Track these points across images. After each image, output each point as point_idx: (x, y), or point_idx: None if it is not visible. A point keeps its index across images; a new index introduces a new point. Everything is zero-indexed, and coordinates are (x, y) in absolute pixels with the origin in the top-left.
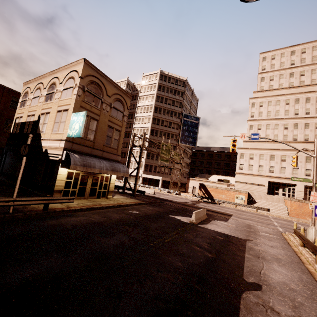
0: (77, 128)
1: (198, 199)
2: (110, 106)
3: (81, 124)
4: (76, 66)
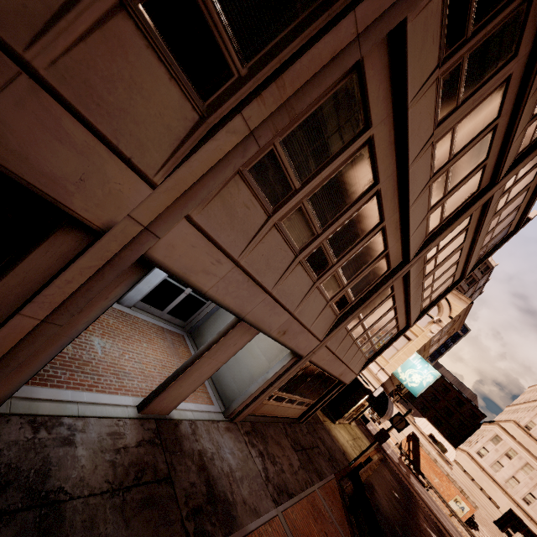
0: (415, 380)
1: (401, 456)
2: (438, 341)
3: (427, 384)
4: (451, 295)
